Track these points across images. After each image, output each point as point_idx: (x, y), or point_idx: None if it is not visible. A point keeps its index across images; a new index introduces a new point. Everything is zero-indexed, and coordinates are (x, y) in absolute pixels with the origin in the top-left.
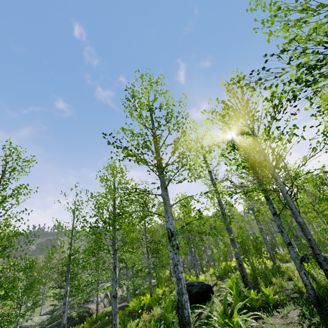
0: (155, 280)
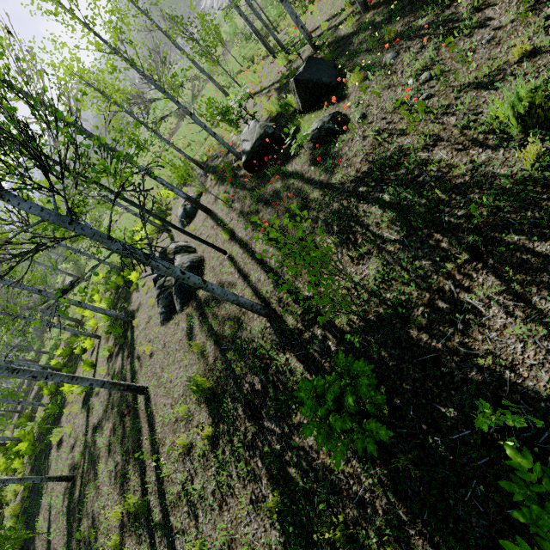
0: None
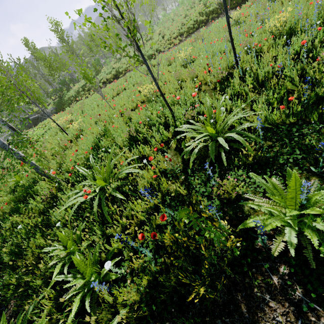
0: None
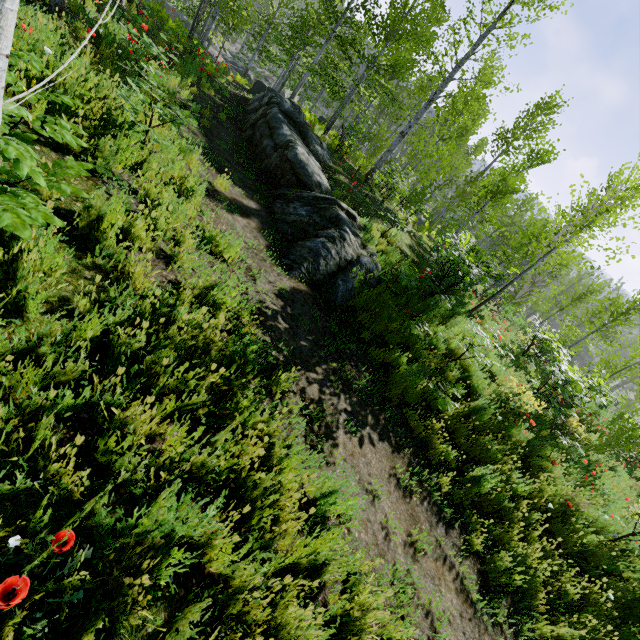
0: None
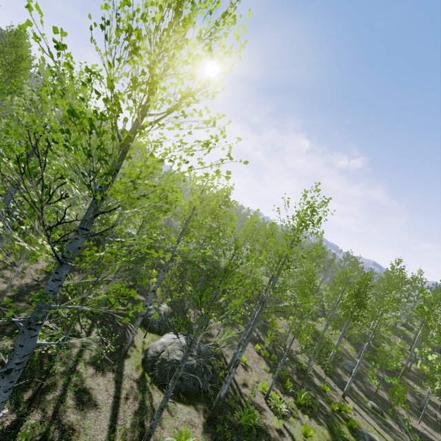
0: None
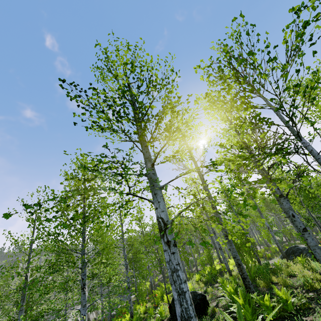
0: (134, 295)
